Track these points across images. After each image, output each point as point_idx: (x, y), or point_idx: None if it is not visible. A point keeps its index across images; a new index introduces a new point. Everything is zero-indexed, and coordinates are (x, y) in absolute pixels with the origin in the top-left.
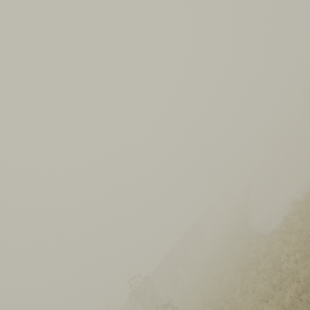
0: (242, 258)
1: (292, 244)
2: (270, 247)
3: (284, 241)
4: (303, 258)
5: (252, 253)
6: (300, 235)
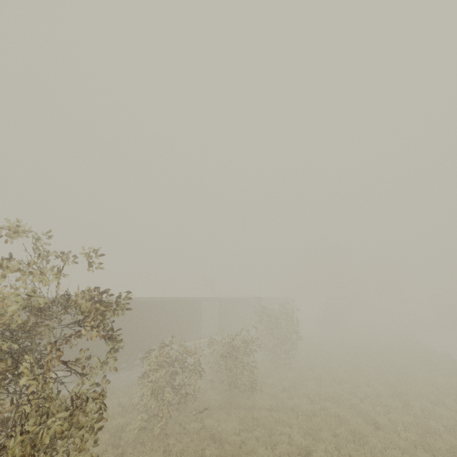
0: None
1: None
2: None
3: None
4: None
5: None
6: None
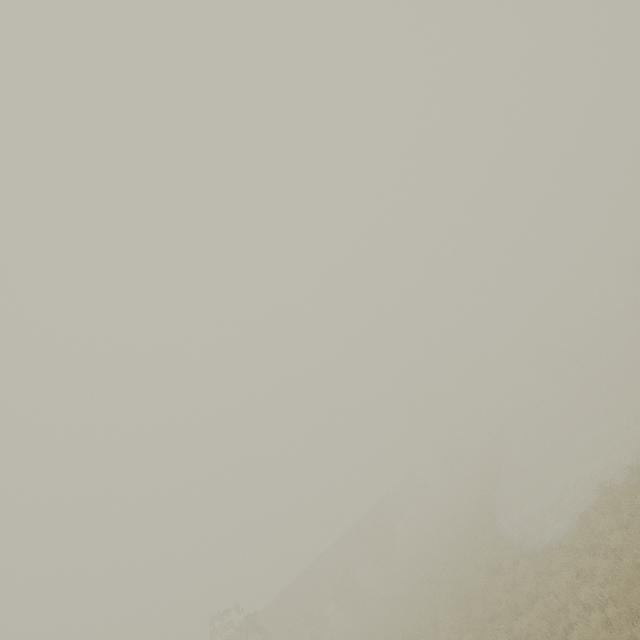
0: (478, 600)
1: (598, 583)
2: (544, 582)
3: (577, 574)
4: (623, 619)
5: (501, 590)
6: (615, 563)
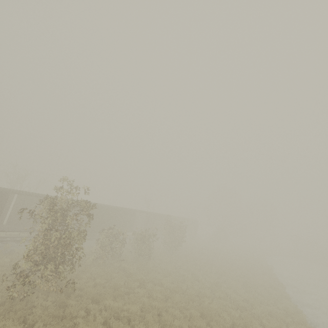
0: None
1: None
2: None
3: None
4: None
5: None
6: None
